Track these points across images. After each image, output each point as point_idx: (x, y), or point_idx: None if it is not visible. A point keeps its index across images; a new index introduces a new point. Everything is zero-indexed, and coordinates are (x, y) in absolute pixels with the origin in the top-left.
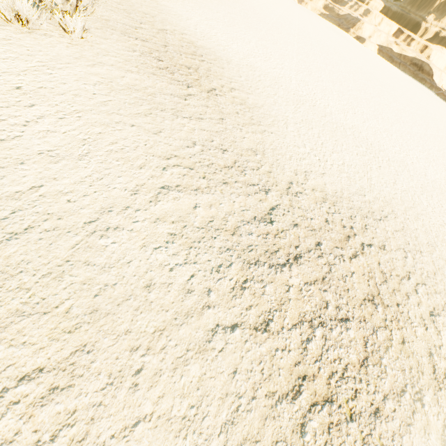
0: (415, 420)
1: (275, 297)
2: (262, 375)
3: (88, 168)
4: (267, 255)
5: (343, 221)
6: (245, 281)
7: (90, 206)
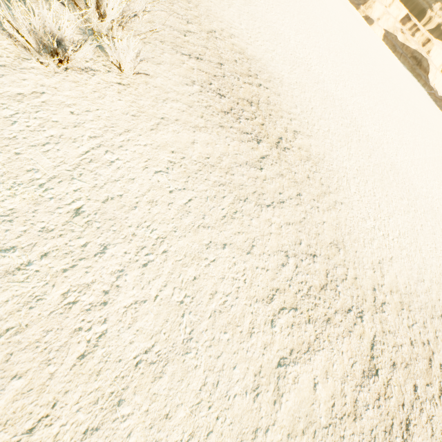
0: None
1: None
2: None
3: (199, 368)
4: (387, 438)
5: (421, 334)
6: None
7: None
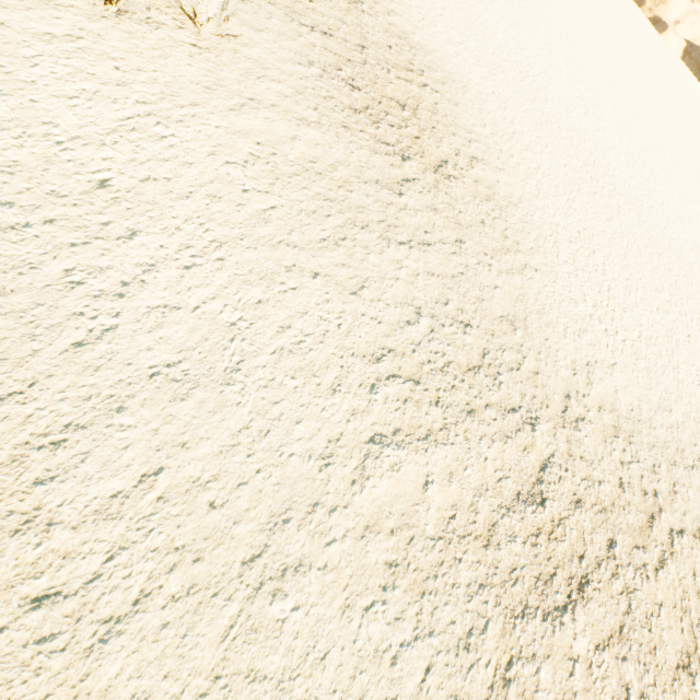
0: None
1: (554, 692)
2: None
3: (243, 407)
4: (539, 588)
5: (644, 479)
6: (509, 664)
7: (251, 513)
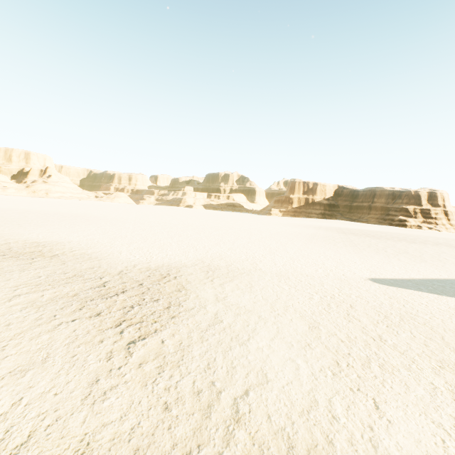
0: (199, 313)
1: (106, 306)
2: (94, 327)
3: None
4: (100, 296)
5: (162, 273)
6: (83, 307)
7: None
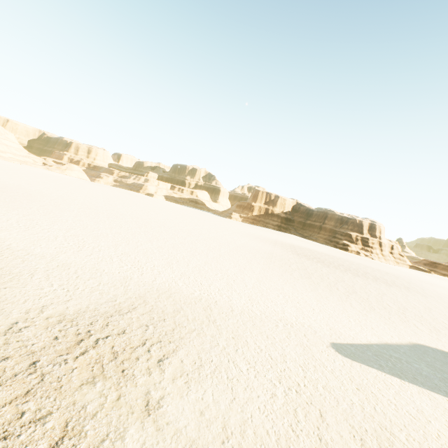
0: None
1: None
2: None
3: None
4: None
5: (80, 329)
6: None
7: None
